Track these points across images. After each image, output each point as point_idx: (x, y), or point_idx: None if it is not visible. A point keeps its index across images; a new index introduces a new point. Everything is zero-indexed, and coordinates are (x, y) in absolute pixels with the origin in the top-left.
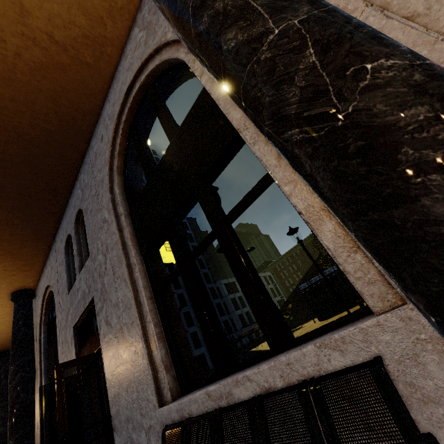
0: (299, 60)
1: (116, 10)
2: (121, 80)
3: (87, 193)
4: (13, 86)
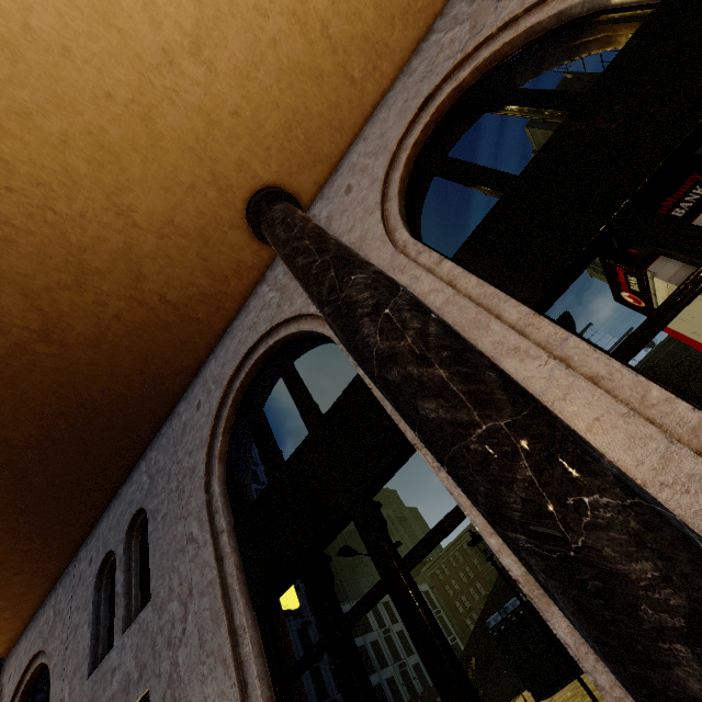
0: (514, 468)
1: (245, 269)
2: (239, 337)
3: (160, 483)
4: (98, 348)
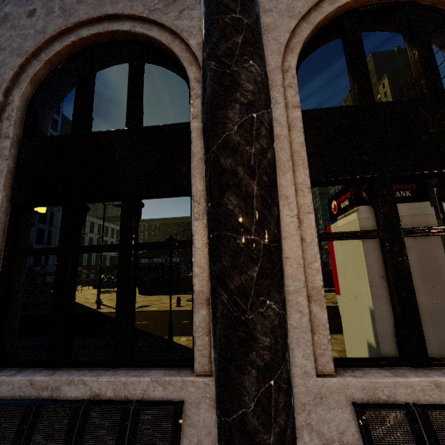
0: (250, 267)
1: None
2: None
3: None
4: None
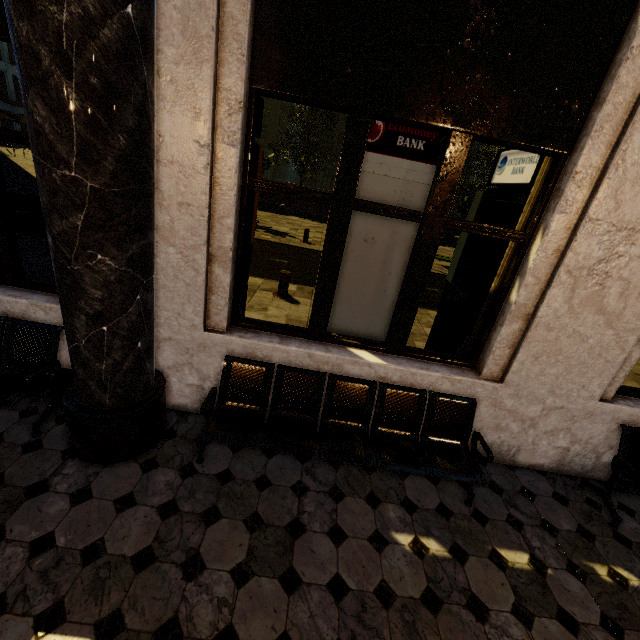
0: (73, 214)
1: None
2: None
3: None
4: None
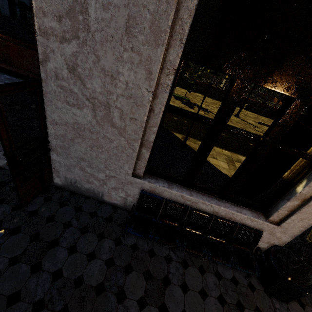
0: None
1: None
2: None
3: None
4: None
